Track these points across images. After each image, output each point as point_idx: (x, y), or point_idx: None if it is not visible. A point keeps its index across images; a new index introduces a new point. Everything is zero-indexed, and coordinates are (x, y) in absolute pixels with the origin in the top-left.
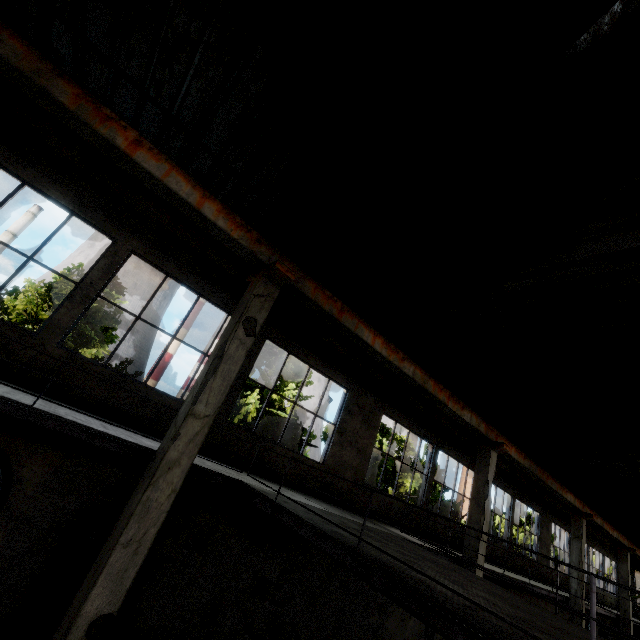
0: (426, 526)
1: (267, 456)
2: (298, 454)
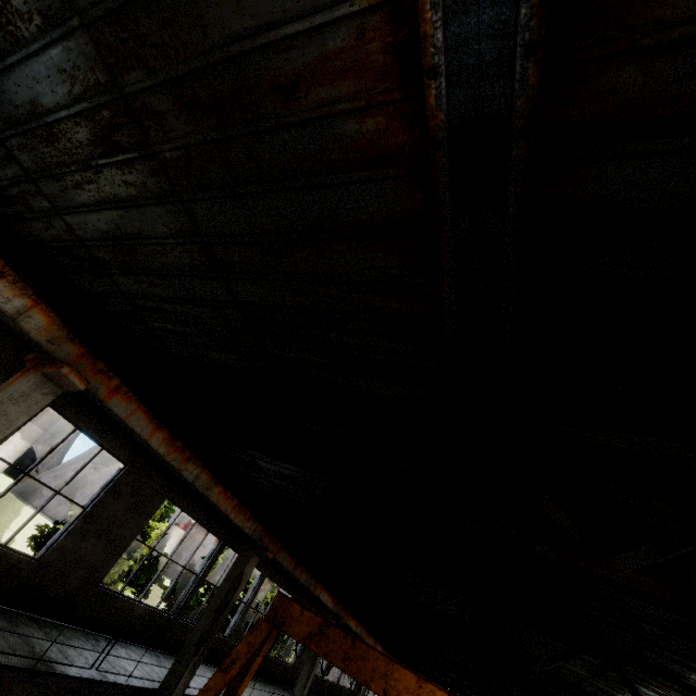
0: (321, 687)
1: (277, 669)
2: (286, 662)
